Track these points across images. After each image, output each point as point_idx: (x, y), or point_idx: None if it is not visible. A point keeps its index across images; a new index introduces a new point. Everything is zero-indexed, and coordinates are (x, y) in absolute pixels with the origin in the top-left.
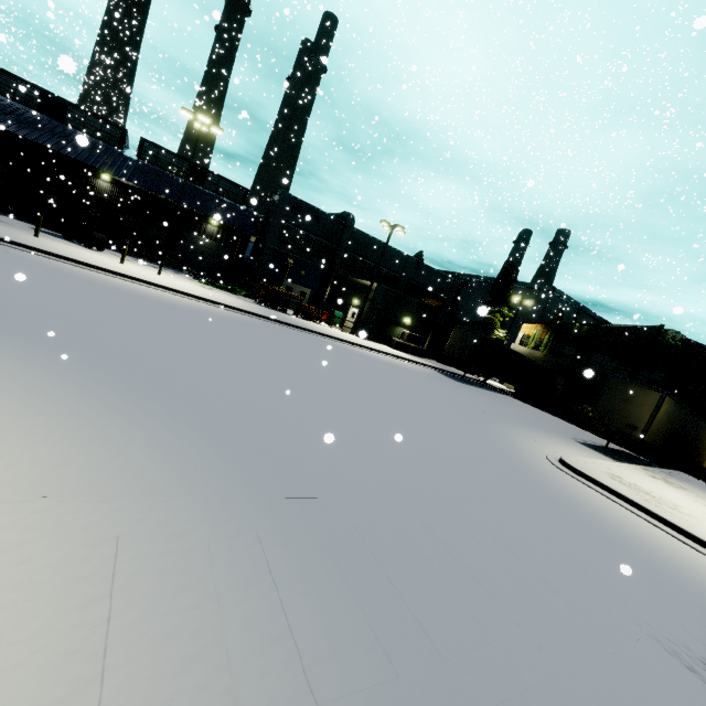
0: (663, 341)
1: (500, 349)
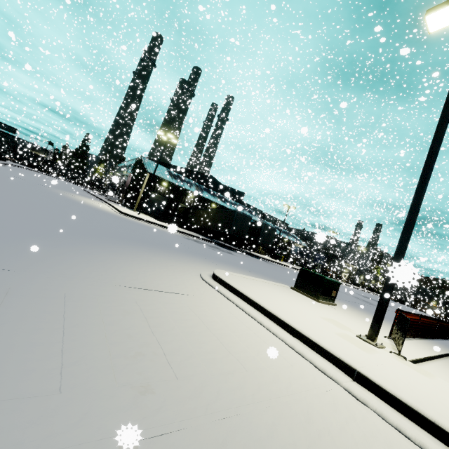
0: (446, 284)
1: (400, 288)
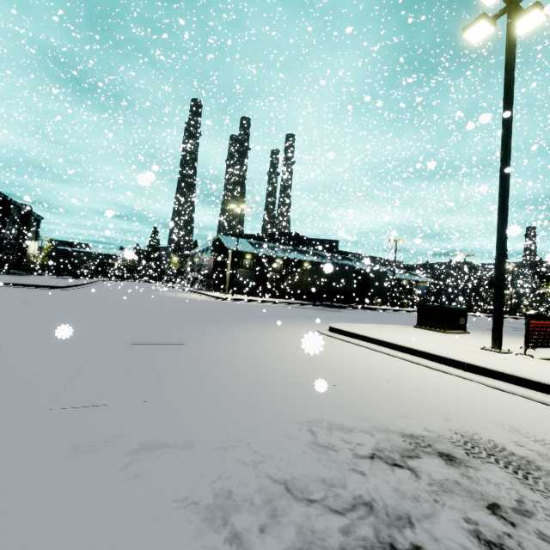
0: None
1: None
